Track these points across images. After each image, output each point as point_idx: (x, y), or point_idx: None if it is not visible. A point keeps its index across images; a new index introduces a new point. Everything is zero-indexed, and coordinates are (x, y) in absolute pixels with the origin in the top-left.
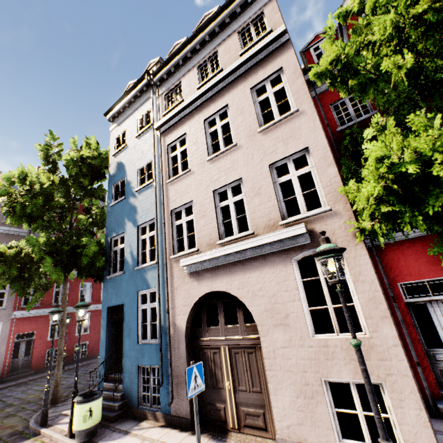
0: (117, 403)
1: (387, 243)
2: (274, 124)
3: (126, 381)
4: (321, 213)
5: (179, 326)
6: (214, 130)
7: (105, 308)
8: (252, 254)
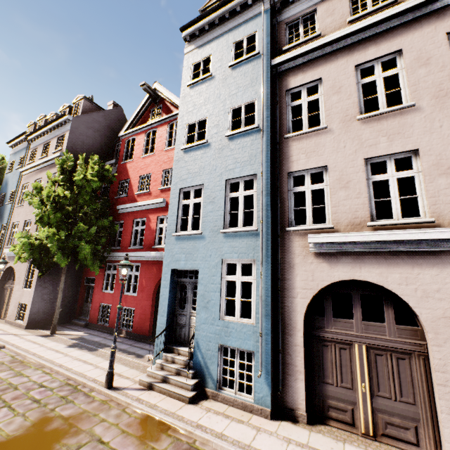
0: None
1: None
2: None
3: None
4: None
5: None
6: None
7: None
8: None
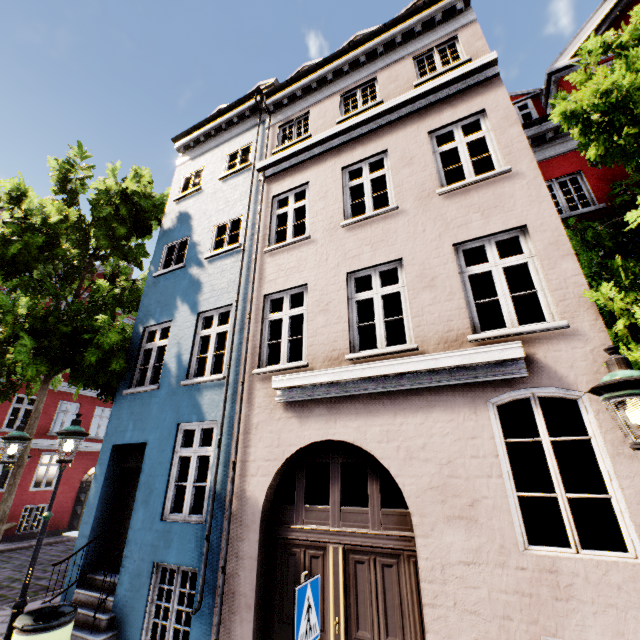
0: (97, 635)
1: None
2: (466, 186)
3: (123, 590)
4: (549, 330)
5: (252, 496)
6: (357, 184)
7: (109, 446)
8: (414, 383)
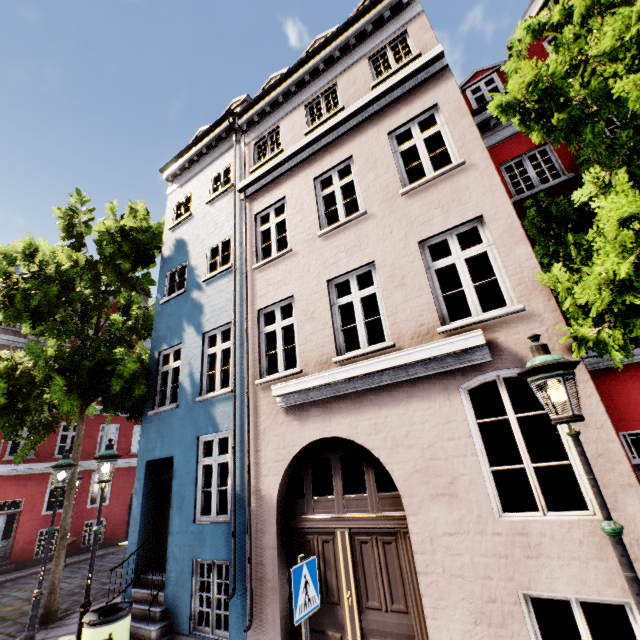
0: (154, 625)
1: (598, 370)
2: (426, 183)
3: (171, 586)
4: (508, 315)
5: (266, 494)
6: (329, 192)
7: (143, 462)
8: (393, 378)
